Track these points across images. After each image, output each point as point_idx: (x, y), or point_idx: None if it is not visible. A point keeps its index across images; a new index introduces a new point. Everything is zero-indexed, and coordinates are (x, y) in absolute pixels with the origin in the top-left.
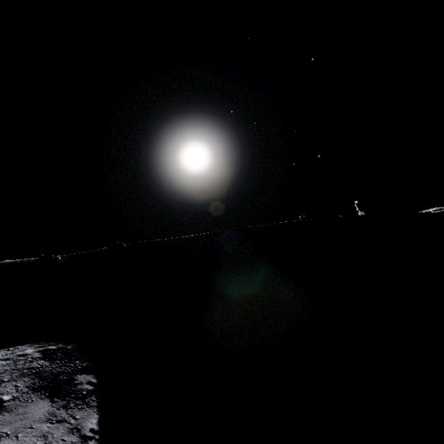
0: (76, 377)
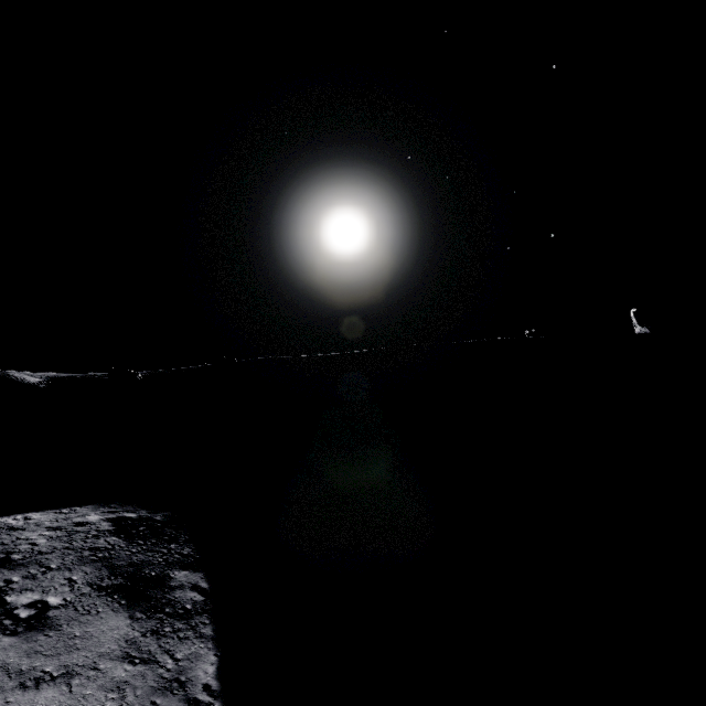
0: (172, 574)
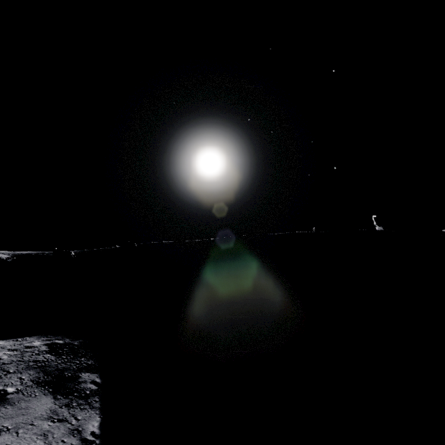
0: (81, 374)
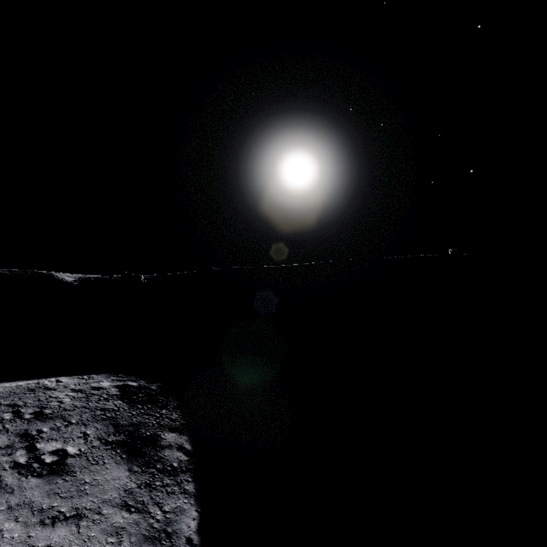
0: (163, 435)
